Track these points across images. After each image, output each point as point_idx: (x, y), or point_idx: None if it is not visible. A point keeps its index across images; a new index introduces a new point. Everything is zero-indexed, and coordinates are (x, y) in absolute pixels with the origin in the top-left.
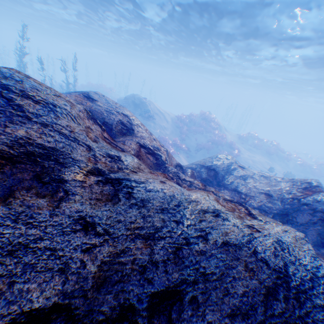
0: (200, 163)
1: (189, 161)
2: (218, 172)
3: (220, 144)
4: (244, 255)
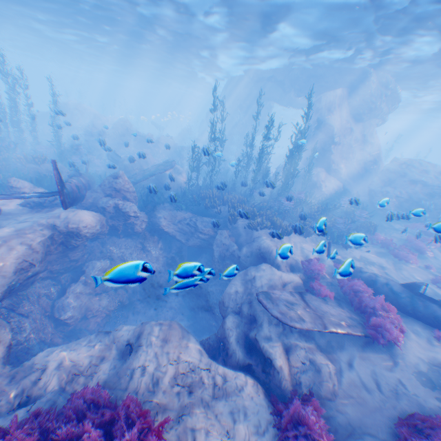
0: None
1: None
2: None
3: None
4: None
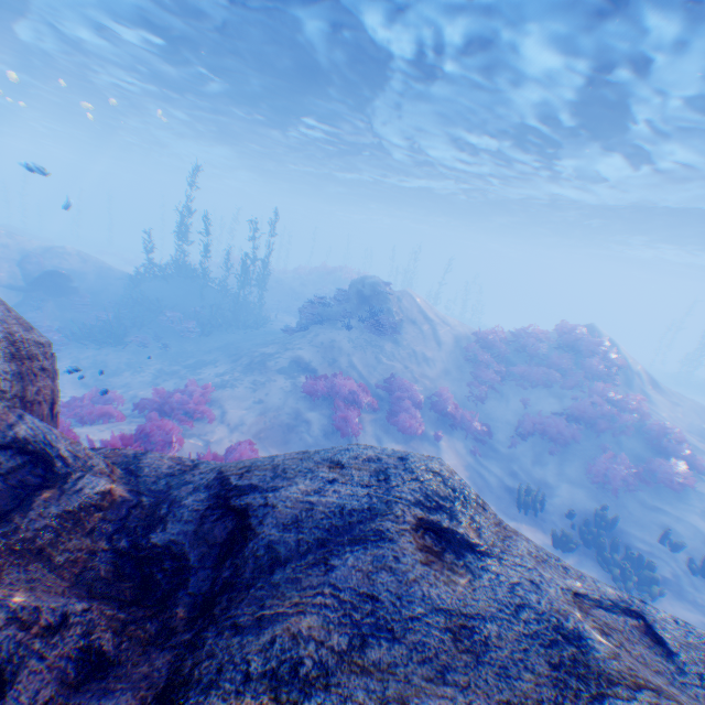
0: (230, 467)
1: (472, 465)
2: (255, 536)
3: (608, 427)
4: None
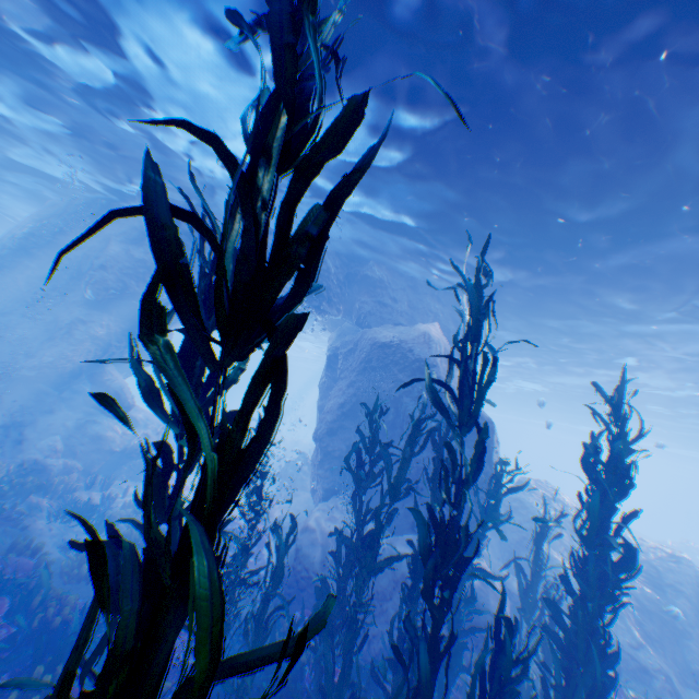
0: None
1: None
2: None
3: None
4: (655, 549)
